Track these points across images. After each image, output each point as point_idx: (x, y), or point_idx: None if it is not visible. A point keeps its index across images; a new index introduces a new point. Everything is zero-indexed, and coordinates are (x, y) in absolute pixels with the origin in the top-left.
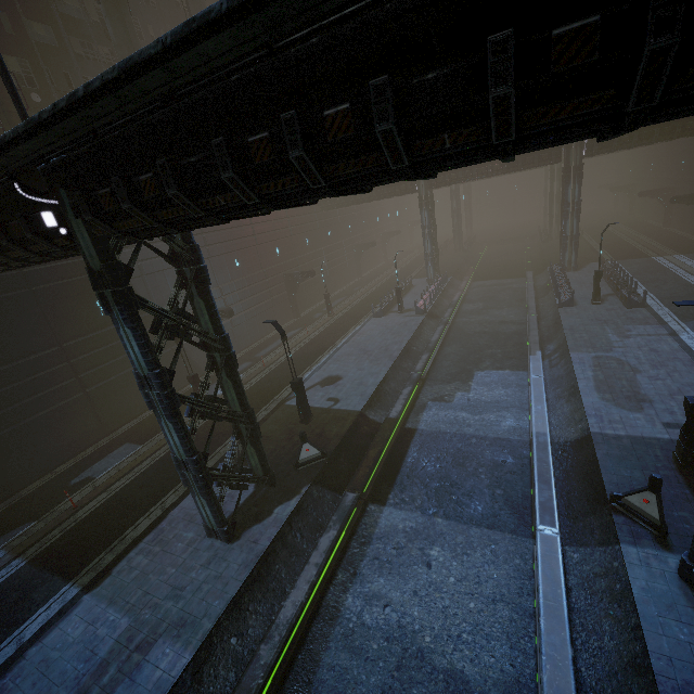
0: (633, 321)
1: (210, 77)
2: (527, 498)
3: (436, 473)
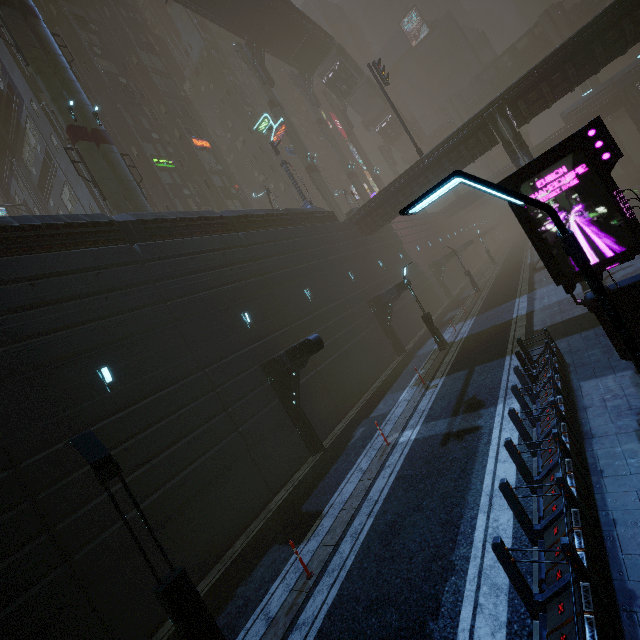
0: None
1: (593, 28)
2: None
3: None
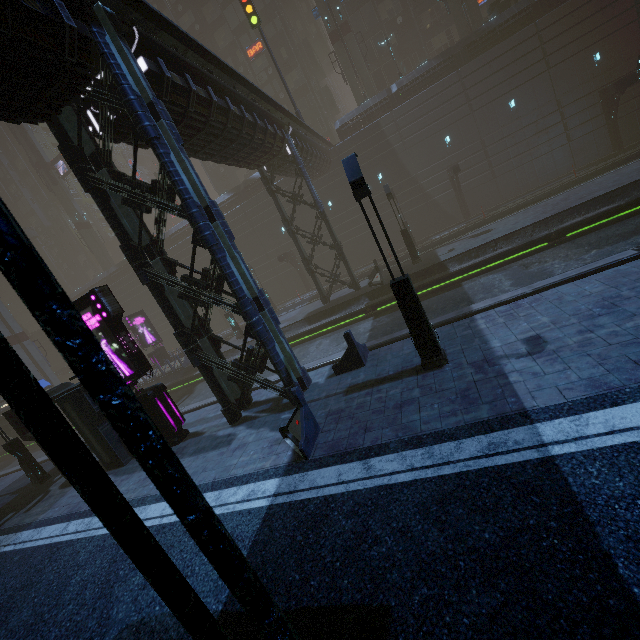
0: None
1: None
2: None
3: None
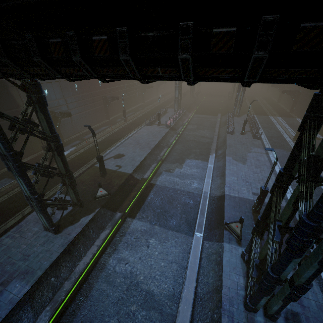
0: (254, 145)
1: None
2: (194, 219)
3: (159, 205)
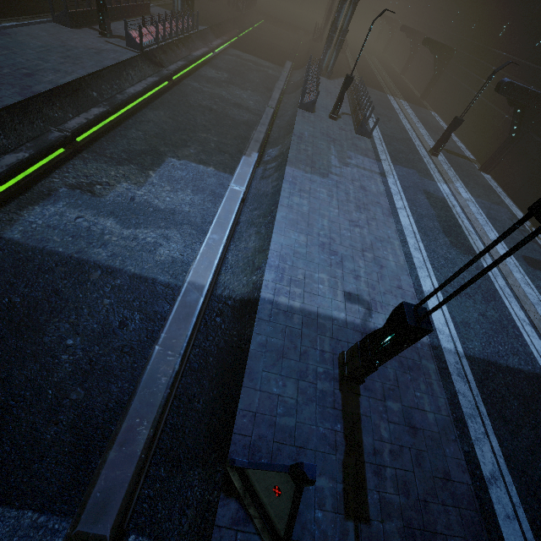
0: (357, 149)
1: None
2: (121, 409)
3: None
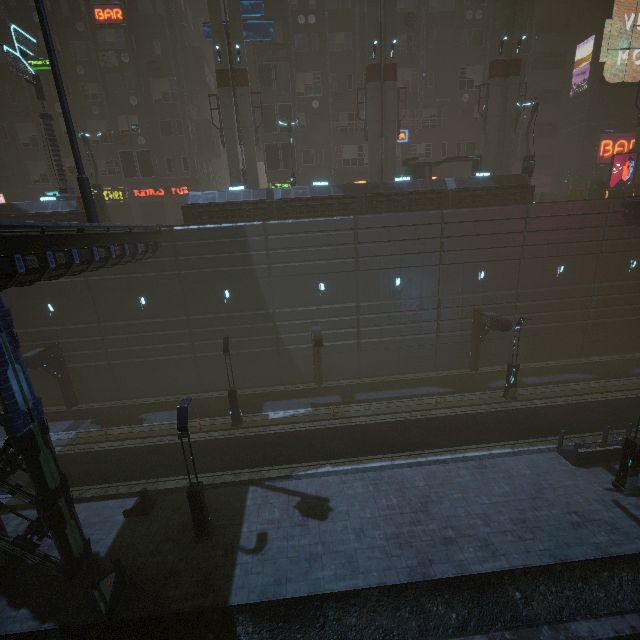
0: None
1: None
2: None
3: None
